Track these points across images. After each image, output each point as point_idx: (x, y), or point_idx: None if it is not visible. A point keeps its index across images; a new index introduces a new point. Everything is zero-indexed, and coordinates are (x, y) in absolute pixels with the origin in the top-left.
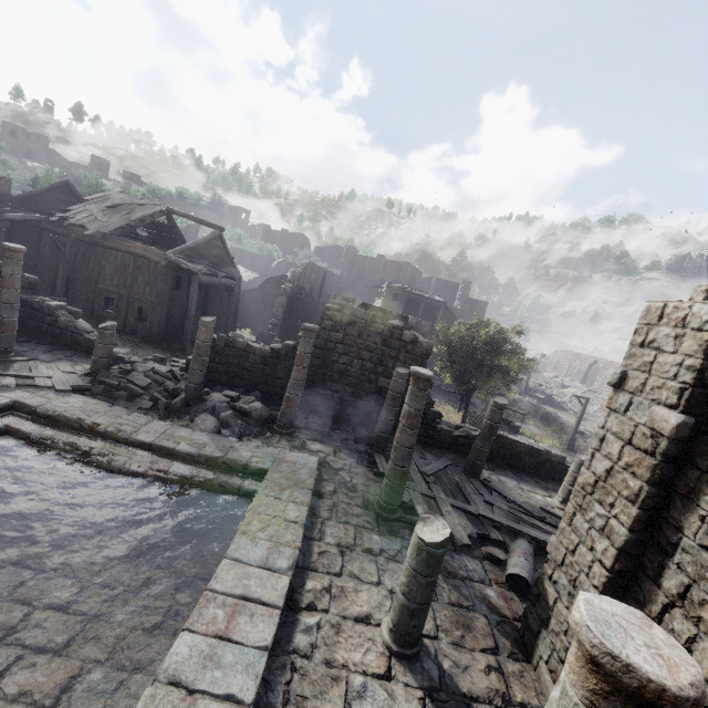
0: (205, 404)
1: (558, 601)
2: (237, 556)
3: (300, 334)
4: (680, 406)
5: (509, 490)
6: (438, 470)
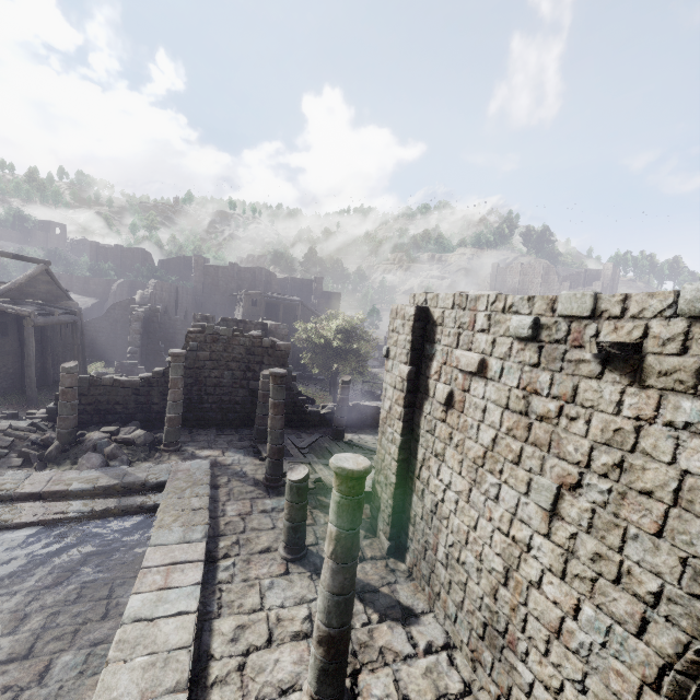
0: (84, 445)
1: (382, 492)
2: (159, 543)
3: (168, 360)
4: (408, 362)
5: (366, 443)
6: (311, 443)
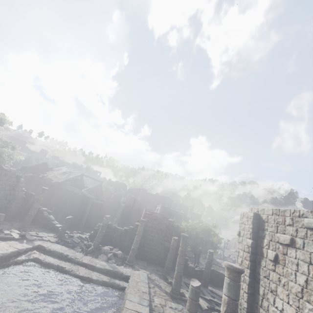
0: (101, 250)
1: None
2: (130, 300)
3: (136, 223)
4: (251, 238)
5: (220, 294)
6: None
